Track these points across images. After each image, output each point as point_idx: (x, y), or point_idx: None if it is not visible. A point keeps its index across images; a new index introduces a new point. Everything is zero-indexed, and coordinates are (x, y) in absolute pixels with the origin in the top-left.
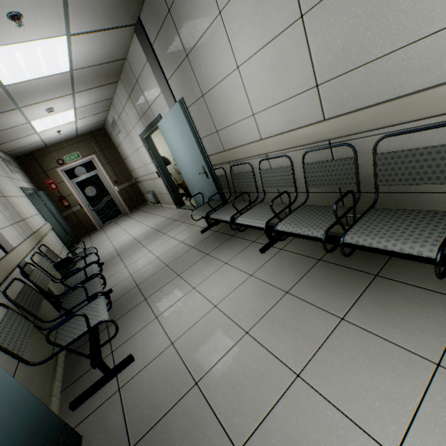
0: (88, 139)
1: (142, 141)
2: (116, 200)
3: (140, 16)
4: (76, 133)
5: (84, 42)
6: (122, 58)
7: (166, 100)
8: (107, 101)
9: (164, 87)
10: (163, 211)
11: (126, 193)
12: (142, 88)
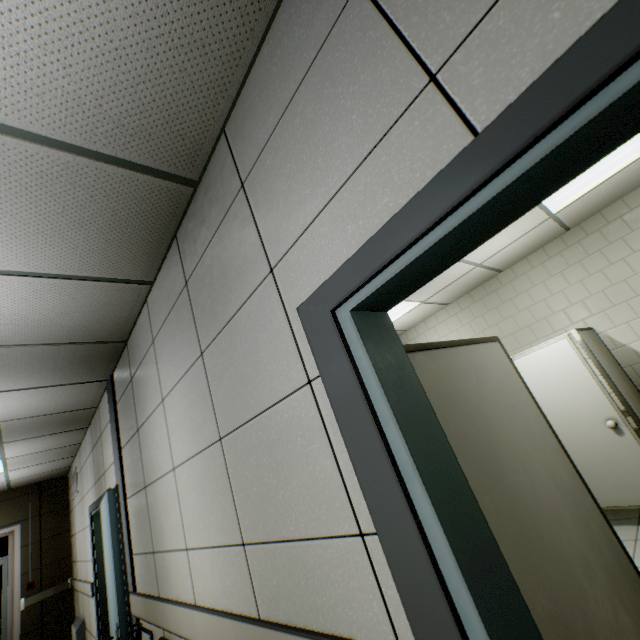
0: (26, 495)
1: (90, 517)
2: (6, 633)
3: (114, 373)
4: (7, 485)
5: (21, 396)
6: (91, 406)
7: (116, 473)
8: (71, 446)
9: (117, 455)
10: None
11: (39, 614)
12: (103, 444)
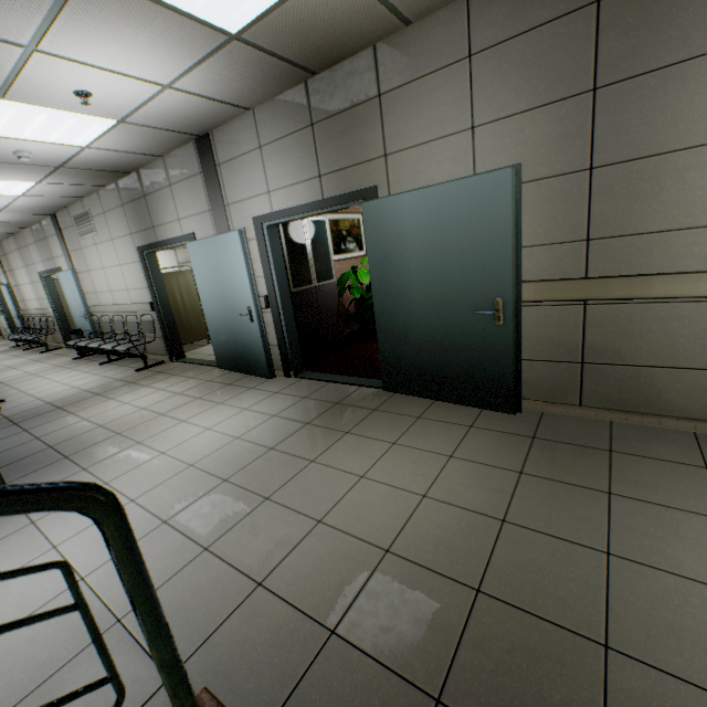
0: None
1: None
2: None
3: None
4: None
5: None
6: None
7: (6, 279)
8: None
9: (5, 274)
10: (2, 341)
11: None
12: None
